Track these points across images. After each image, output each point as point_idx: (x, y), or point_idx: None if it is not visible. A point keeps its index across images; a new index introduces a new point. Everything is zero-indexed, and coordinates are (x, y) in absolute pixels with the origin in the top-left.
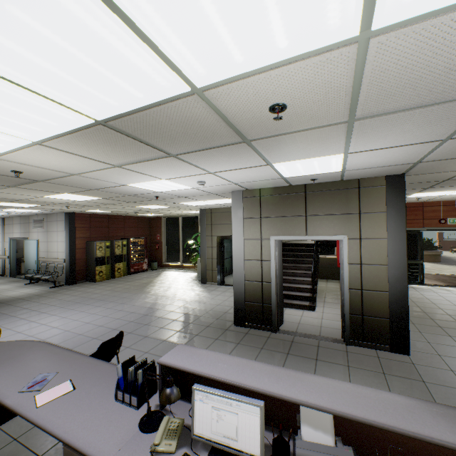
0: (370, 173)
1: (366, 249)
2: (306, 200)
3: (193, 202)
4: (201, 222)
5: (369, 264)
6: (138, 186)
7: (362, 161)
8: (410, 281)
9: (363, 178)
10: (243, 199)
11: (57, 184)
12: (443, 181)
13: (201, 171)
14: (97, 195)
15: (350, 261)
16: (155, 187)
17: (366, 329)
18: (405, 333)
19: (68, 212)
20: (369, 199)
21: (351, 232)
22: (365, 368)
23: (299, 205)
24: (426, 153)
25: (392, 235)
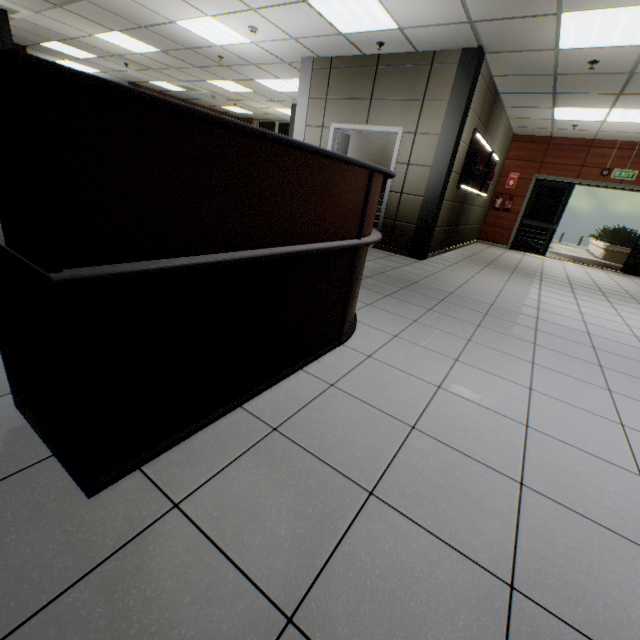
0: (437, 40)
1: (418, 147)
2: (376, 78)
3: (273, 82)
4: (292, 125)
5: (415, 165)
6: (189, 27)
7: (402, 9)
8: (530, 251)
9: (439, 51)
10: (312, 71)
11: (102, 8)
12: (557, 77)
13: (241, 4)
14: (152, 43)
15: (400, 161)
16: (208, 32)
17: (394, 235)
18: (424, 240)
19: (132, 83)
20: (437, 82)
21: (409, 125)
22: (369, 254)
23: (367, 85)
24: (460, 3)
25: (446, 131)
